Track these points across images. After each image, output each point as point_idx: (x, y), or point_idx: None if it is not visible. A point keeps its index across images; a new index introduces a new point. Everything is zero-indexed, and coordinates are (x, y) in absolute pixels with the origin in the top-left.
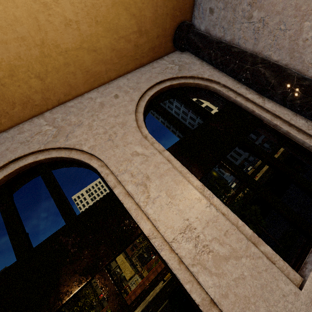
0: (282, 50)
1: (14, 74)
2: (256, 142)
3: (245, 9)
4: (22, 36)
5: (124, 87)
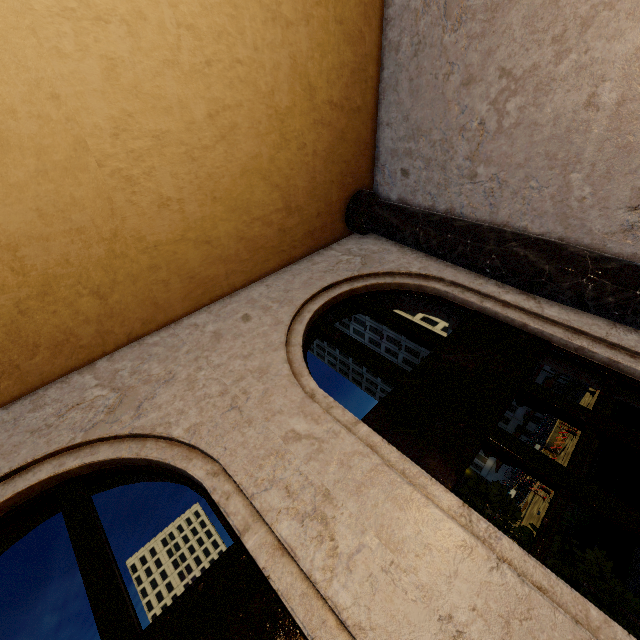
0: (545, 217)
1: (50, 291)
2: None
3: (463, 165)
4: (79, 227)
5: (260, 299)
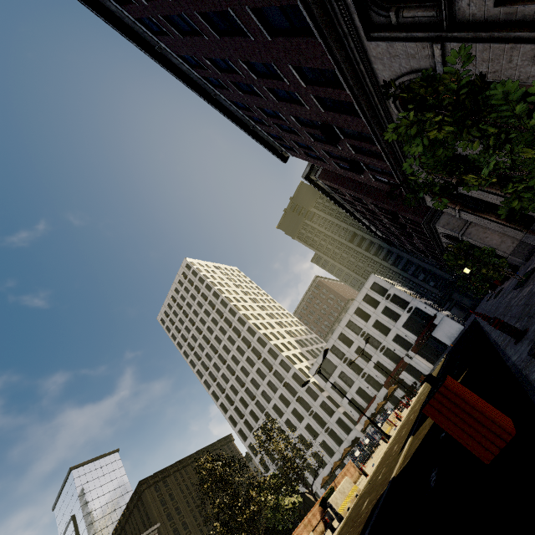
0: None
1: None
2: (357, 426)
3: None
4: None
5: None
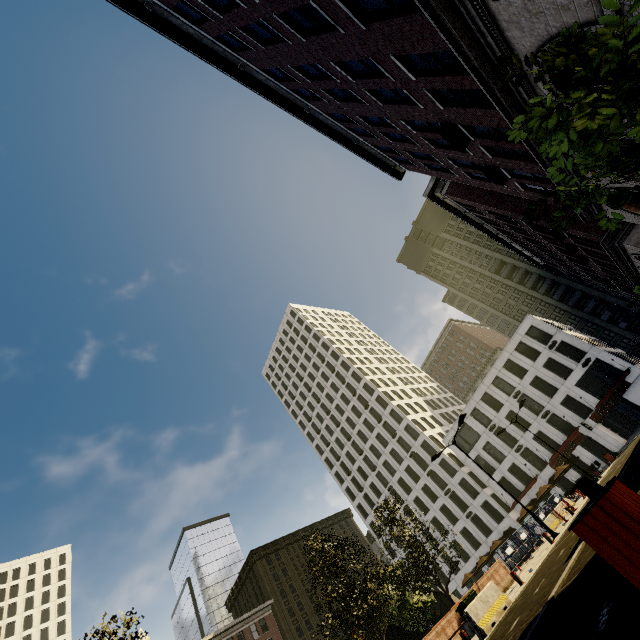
0: None
1: None
2: (511, 514)
3: None
4: None
5: None
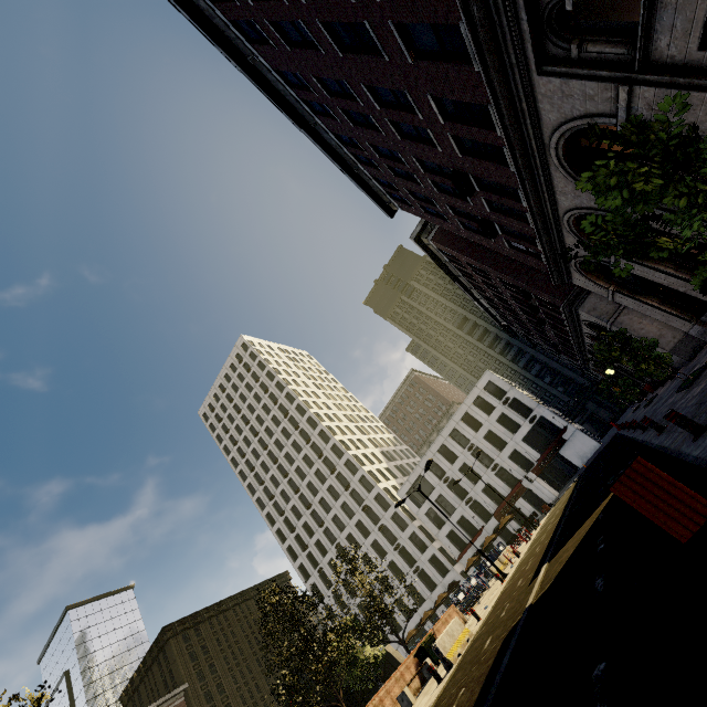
0: None
1: None
2: (456, 567)
3: None
4: None
5: None
